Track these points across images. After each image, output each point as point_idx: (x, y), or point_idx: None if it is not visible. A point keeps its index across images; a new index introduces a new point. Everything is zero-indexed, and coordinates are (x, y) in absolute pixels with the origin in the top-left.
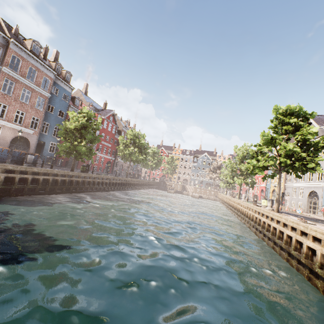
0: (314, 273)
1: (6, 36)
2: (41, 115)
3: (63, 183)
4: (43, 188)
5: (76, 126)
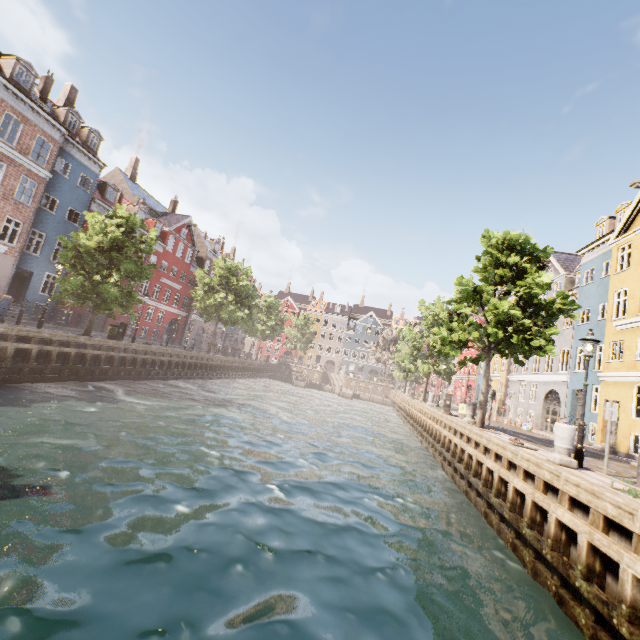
0: (522, 538)
1: None
2: (27, 214)
3: (63, 358)
4: (17, 367)
5: (101, 243)
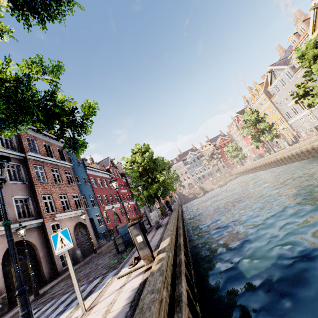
0: None
1: None
2: (76, 189)
3: None
4: None
5: (142, 166)
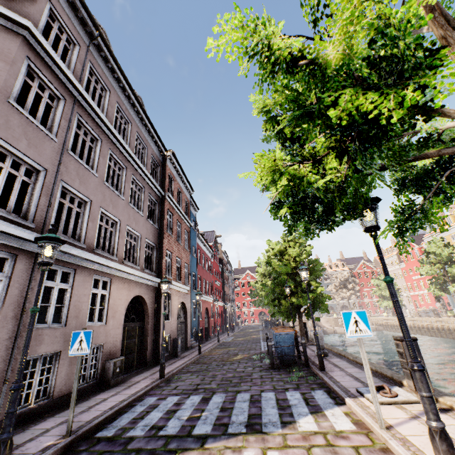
0: None
1: (164, 148)
2: (188, 258)
3: None
4: None
5: (294, 261)
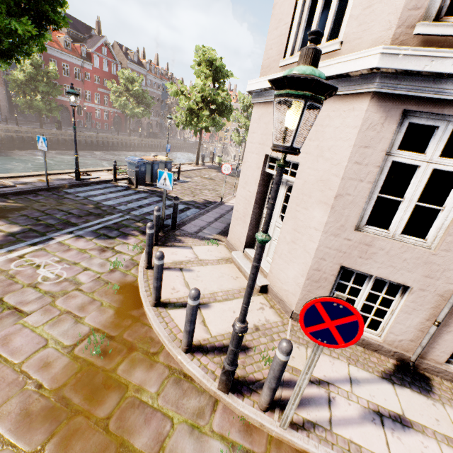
0: None
1: None
2: None
3: (31, 140)
4: (11, 144)
5: (26, 76)
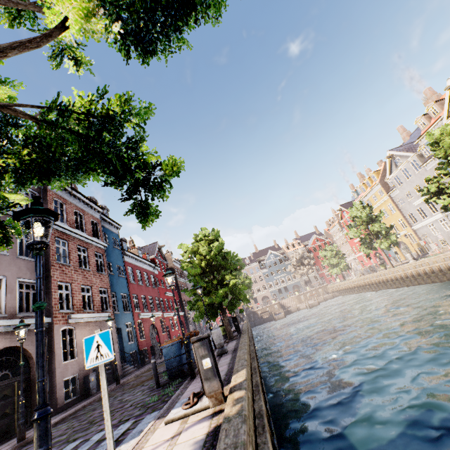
0: None
1: None
2: (106, 281)
3: None
4: None
5: (207, 260)
